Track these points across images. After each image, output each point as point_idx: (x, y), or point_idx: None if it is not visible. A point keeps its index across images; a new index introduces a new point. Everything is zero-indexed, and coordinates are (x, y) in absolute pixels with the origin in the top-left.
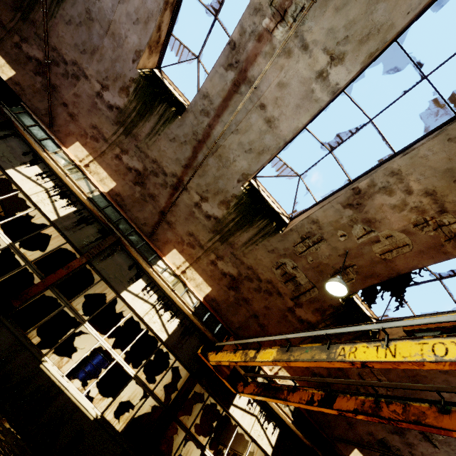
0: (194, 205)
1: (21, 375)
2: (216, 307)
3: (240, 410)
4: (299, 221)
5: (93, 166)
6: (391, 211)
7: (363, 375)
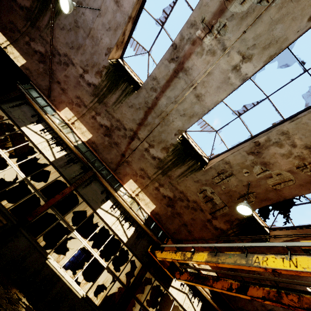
0: (144, 150)
1: (34, 268)
2: (158, 218)
3: (176, 290)
4: (216, 162)
5: (77, 123)
6: (281, 158)
7: None
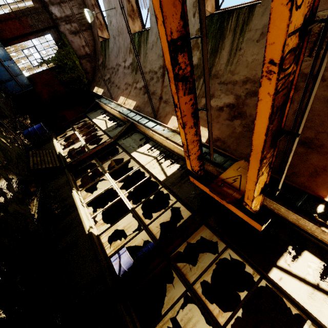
0: None
1: (62, 197)
2: (221, 146)
3: (301, 283)
4: None
5: (126, 101)
6: None
7: None
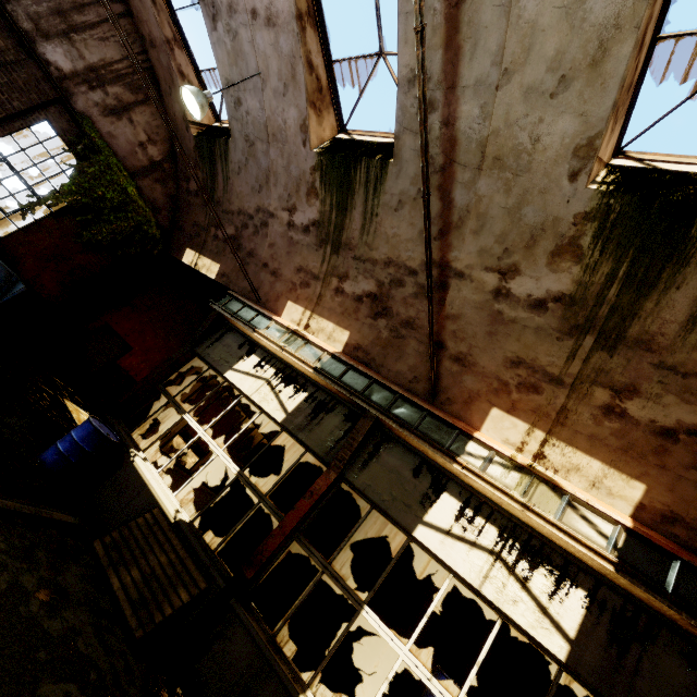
0: (492, 298)
1: None
2: (692, 541)
3: None
4: None
5: (314, 322)
6: None
7: None
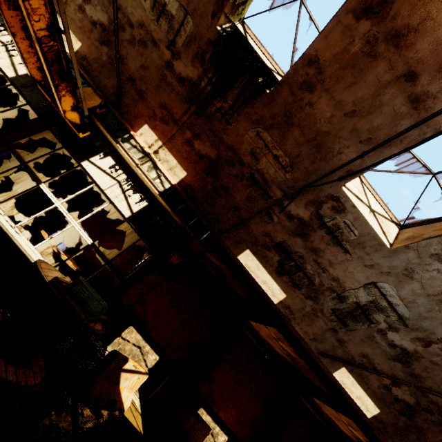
0: None
1: None
2: (87, 67)
3: (97, 169)
4: None
5: None
6: None
7: (256, 154)
